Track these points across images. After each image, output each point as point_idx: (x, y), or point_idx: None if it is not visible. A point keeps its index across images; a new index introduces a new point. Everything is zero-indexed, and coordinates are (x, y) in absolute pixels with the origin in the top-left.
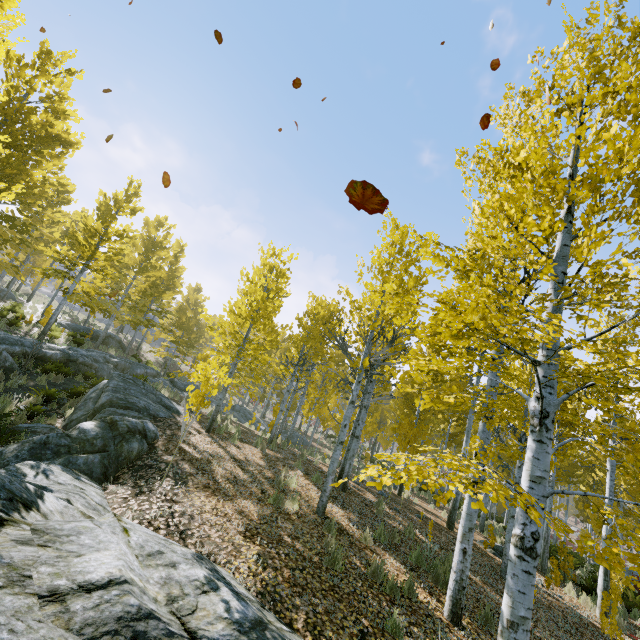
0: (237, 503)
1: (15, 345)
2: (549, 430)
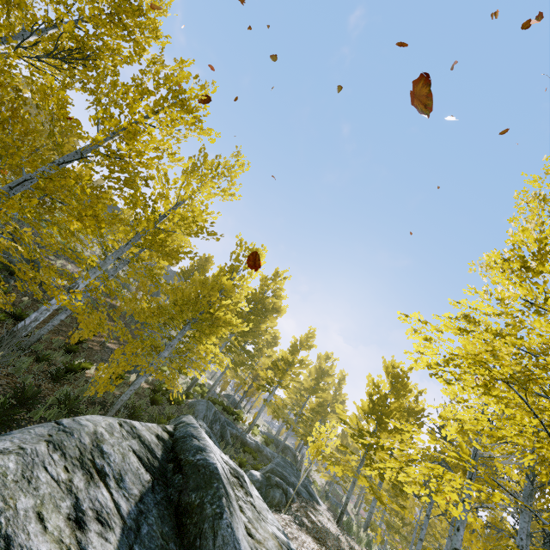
0: None
1: (234, 429)
2: None
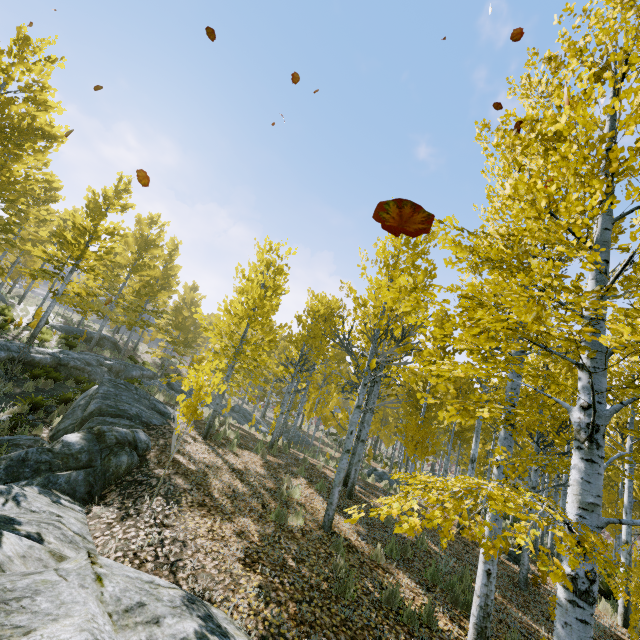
0: (236, 522)
1: (0, 350)
2: (600, 447)
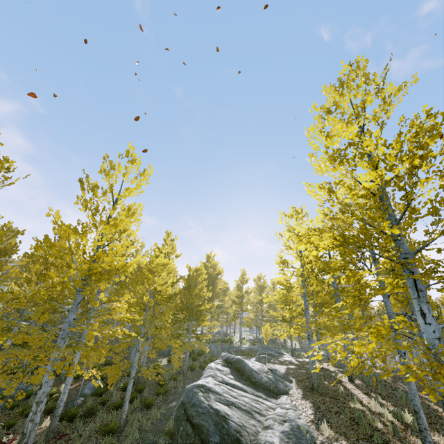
0: (288, 366)
1: (233, 348)
2: (306, 311)
